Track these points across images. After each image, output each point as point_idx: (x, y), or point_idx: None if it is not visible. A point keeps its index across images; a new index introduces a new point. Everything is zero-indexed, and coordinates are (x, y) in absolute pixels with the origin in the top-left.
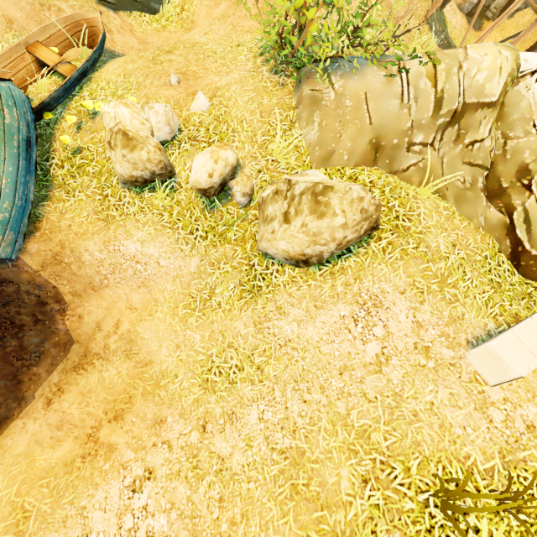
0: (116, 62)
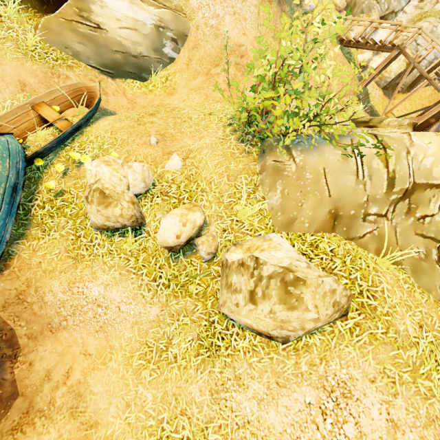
0: (106, 120)
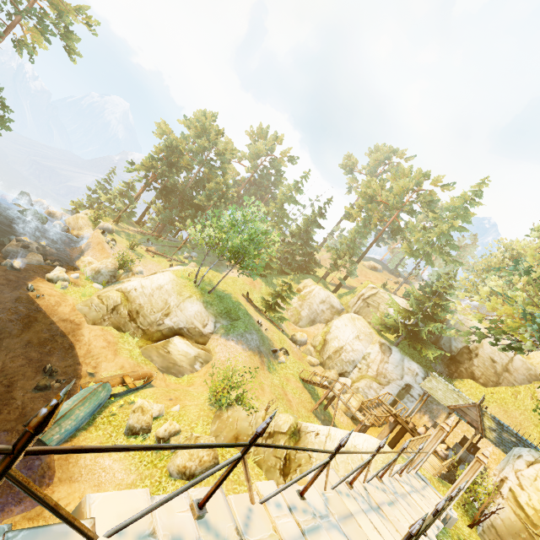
0: (152, 388)
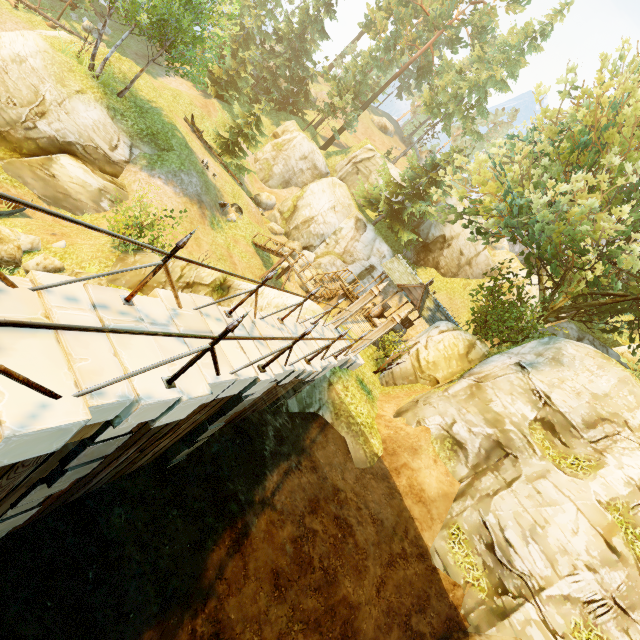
0: (26, 219)
